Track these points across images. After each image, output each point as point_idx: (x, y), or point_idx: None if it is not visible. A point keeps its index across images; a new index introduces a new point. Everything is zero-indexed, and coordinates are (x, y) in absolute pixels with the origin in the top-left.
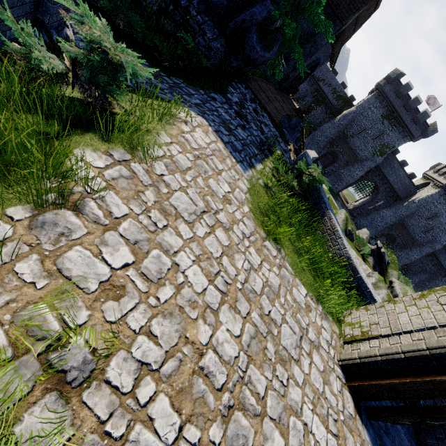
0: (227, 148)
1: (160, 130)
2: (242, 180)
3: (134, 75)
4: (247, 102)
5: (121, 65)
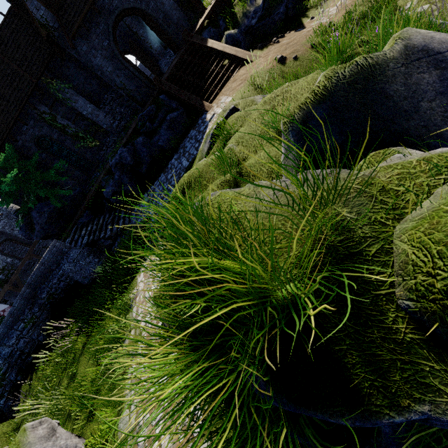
0: None
1: None
2: None
3: None
4: None
5: None
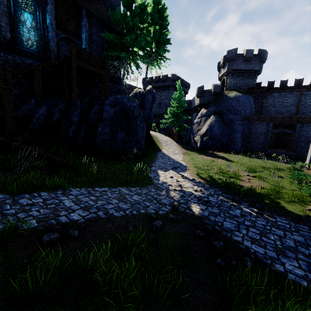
0: None
1: None
2: None
3: None
4: None
5: None
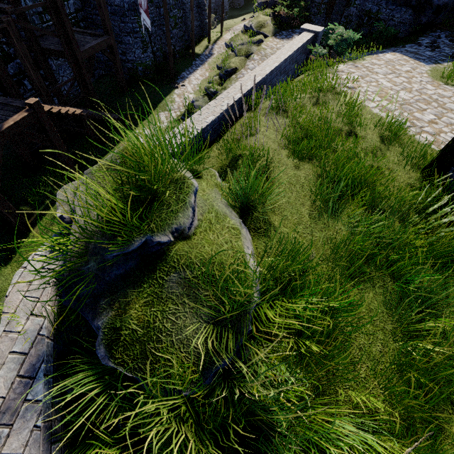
0: (411, 58)
1: (366, 57)
2: (423, 67)
3: (353, 39)
4: (441, 39)
5: (348, 38)
